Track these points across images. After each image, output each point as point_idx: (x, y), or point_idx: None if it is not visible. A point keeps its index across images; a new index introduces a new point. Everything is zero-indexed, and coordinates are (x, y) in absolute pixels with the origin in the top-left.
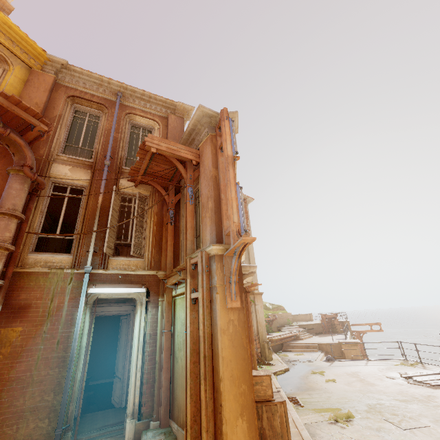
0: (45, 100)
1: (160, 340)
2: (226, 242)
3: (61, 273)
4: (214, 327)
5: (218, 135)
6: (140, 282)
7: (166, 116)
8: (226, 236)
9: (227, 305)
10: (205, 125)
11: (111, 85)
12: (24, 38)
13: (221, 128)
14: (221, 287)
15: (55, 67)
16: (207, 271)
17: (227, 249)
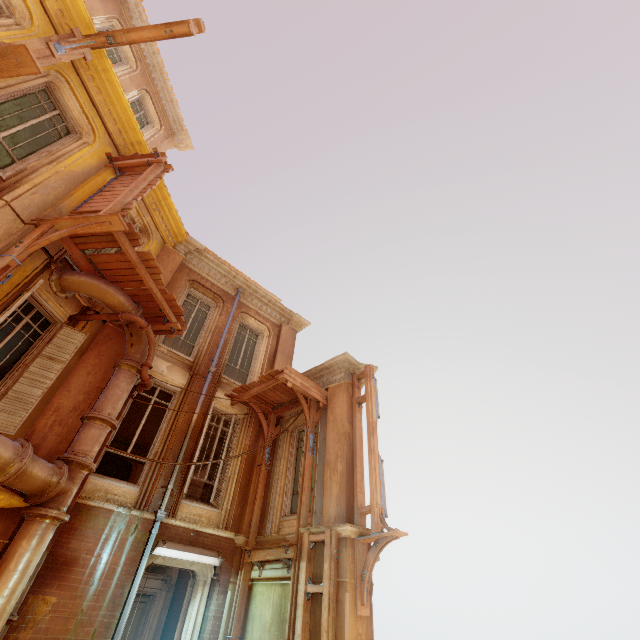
0: (168, 281)
1: None
2: (359, 522)
3: (127, 514)
4: None
5: (356, 386)
6: (213, 548)
7: (278, 324)
8: (359, 514)
9: (357, 611)
10: (342, 369)
11: (235, 279)
12: (176, 220)
13: (359, 379)
14: (351, 583)
15: (188, 248)
16: (336, 558)
17: (360, 532)
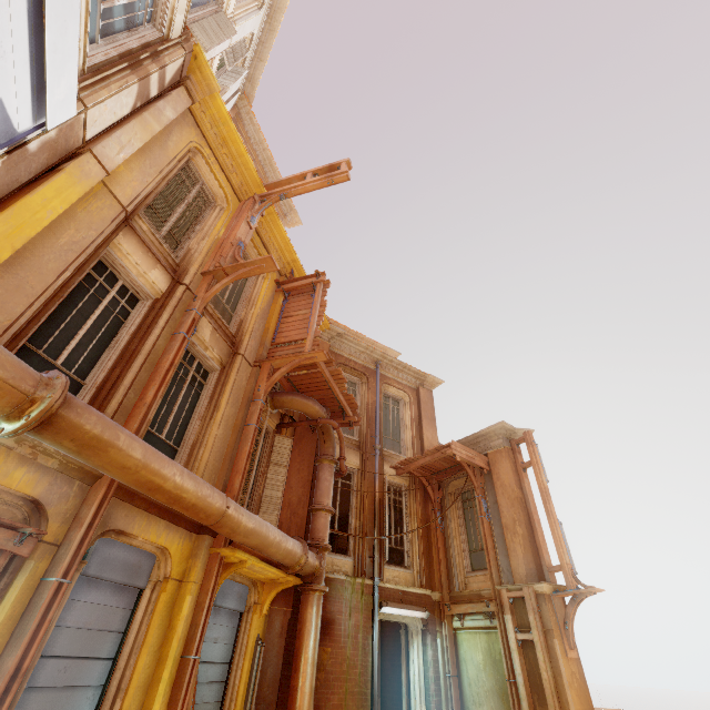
0: None
1: (445, 688)
2: (551, 579)
3: (354, 582)
4: (558, 678)
5: (517, 451)
6: (418, 604)
7: (415, 387)
8: (549, 572)
9: (567, 654)
10: (499, 436)
11: (372, 353)
12: None
13: (518, 444)
14: (556, 631)
15: (330, 334)
16: (538, 611)
17: (554, 588)
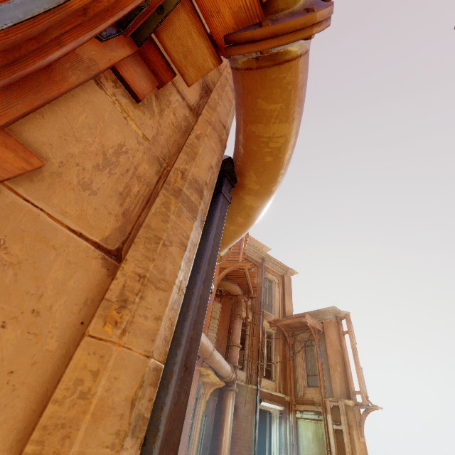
0: None
1: (289, 449)
2: (354, 398)
3: (247, 386)
4: (353, 451)
5: (340, 323)
6: (278, 402)
7: (282, 275)
8: (353, 394)
9: (359, 439)
10: (331, 313)
11: (261, 253)
12: None
13: (341, 319)
14: (355, 426)
15: None
16: (346, 415)
17: (355, 403)
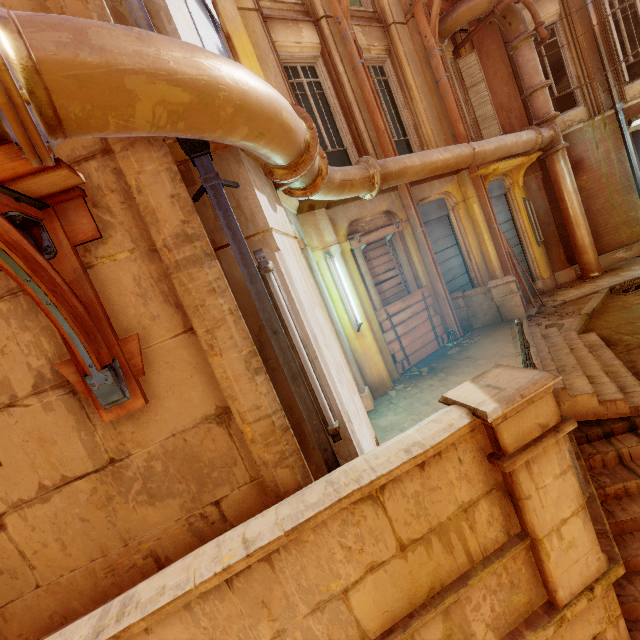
0: None
1: None
2: None
3: (592, 123)
4: None
5: None
6: None
7: None
8: None
9: None
10: None
11: None
12: None
13: None
14: None
15: None
16: None
17: None
